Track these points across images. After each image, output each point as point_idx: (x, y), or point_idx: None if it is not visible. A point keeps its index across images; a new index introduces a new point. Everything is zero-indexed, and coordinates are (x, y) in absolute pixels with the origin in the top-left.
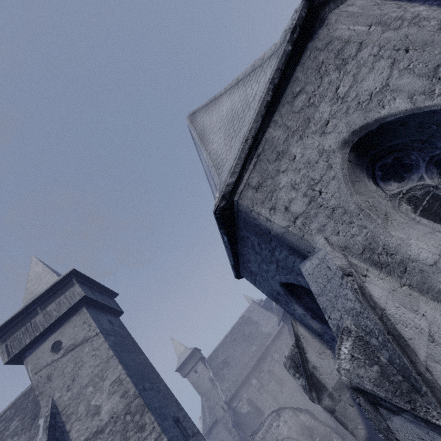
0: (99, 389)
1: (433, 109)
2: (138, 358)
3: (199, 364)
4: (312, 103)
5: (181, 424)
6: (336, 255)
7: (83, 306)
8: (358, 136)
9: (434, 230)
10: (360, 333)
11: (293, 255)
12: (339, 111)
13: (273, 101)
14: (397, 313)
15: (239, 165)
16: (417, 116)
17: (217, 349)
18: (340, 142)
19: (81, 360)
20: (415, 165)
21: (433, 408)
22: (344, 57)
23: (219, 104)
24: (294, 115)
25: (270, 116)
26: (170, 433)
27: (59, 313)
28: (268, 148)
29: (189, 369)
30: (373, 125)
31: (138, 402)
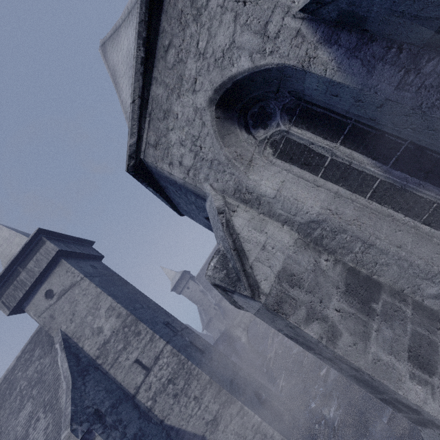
0: (97, 316)
1: (267, 68)
2: (126, 289)
3: (190, 282)
4: (181, 59)
5: (171, 325)
6: (217, 198)
7: (61, 259)
8: (219, 94)
9: (282, 169)
10: (225, 251)
11: (198, 199)
12: (202, 69)
13: (147, 57)
14: (247, 235)
15: (135, 126)
16: (258, 73)
17: (203, 268)
18: (208, 100)
19: (75, 299)
20: (273, 113)
21: (243, 287)
22: (198, 6)
23: (120, 39)
24: (169, 72)
25: (150, 73)
26: (161, 332)
27: (40, 268)
28: (156, 107)
29: (182, 288)
30: (228, 84)
31: (131, 318)
